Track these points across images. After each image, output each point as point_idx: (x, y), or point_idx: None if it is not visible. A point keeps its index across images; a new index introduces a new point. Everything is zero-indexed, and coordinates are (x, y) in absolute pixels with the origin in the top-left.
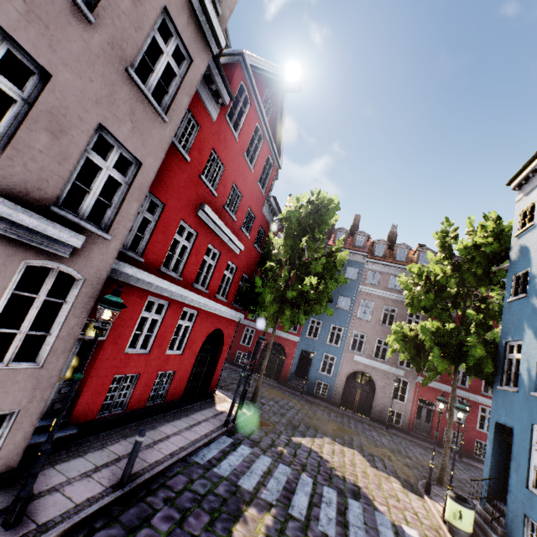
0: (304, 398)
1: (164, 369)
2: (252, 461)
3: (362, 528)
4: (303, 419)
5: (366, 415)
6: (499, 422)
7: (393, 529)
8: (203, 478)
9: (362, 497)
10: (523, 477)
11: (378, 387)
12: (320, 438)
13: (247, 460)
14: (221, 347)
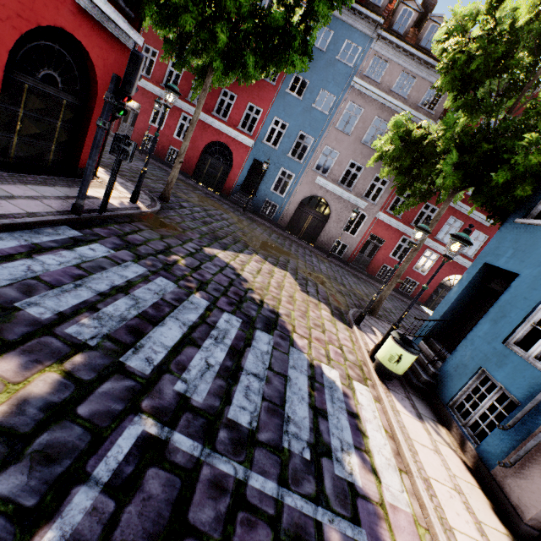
0: (247, 216)
1: None
2: (99, 269)
3: (262, 376)
4: (234, 232)
5: (310, 243)
6: (493, 264)
7: (308, 372)
8: None
9: (279, 329)
10: (504, 330)
11: (333, 217)
12: (247, 255)
13: (86, 266)
14: (95, 92)
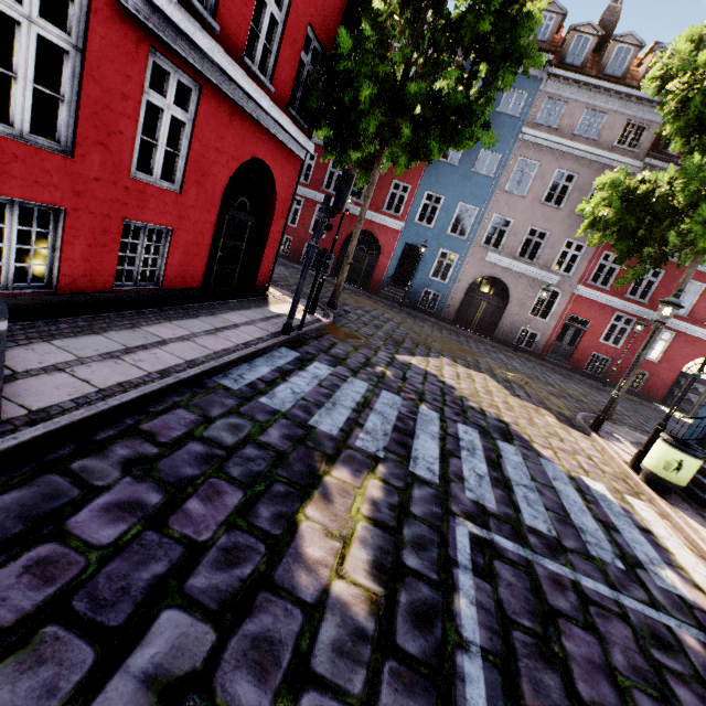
0: (405, 312)
1: (140, 217)
2: (336, 387)
3: (531, 488)
4: (407, 334)
5: (487, 336)
6: None
7: (572, 484)
8: (235, 416)
9: (516, 439)
10: None
11: (514, 299)
12: (435, 358)
13: (325, 384)
14: (272, 209)
